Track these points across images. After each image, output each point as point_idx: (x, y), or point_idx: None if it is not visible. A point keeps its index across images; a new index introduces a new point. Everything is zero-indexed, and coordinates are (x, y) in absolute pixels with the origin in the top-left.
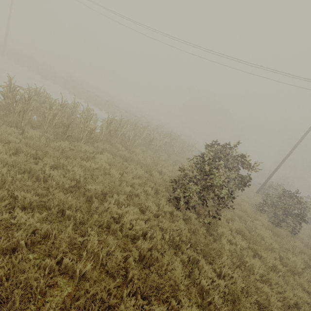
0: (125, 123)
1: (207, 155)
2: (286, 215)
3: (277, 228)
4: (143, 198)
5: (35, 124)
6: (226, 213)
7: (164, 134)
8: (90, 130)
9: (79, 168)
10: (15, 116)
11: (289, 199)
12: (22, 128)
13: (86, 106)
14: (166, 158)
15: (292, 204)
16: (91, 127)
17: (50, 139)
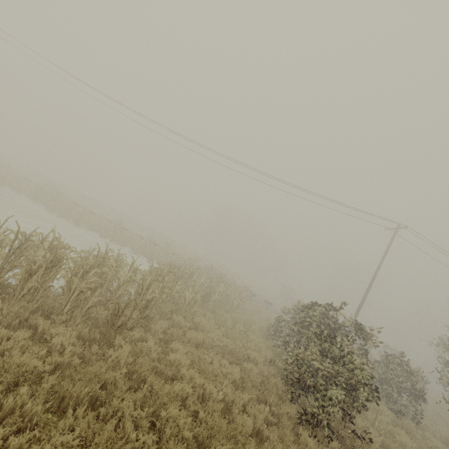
0: (180, 276)
1: (311, 324)
2: (400, 392)
3: (402, 419)
4: (275, 437)
5: (46, 306)
6: (355, 418)
7: (215, 278)
8: (146, 304)
9: (184, 411)
10: (22, 303)
11: (397, 367)
12: (28, 321)
13: (118, 252)
14: (233, 321)
15: (400, 374)
16: (147, 298)
17: (83, 336)
